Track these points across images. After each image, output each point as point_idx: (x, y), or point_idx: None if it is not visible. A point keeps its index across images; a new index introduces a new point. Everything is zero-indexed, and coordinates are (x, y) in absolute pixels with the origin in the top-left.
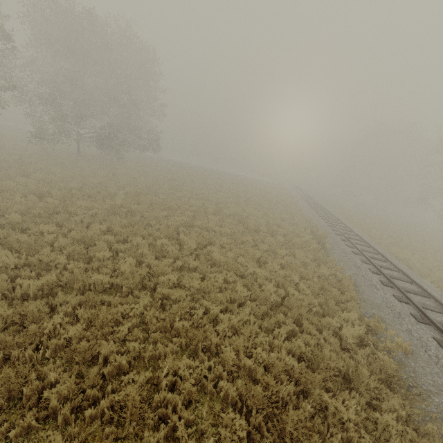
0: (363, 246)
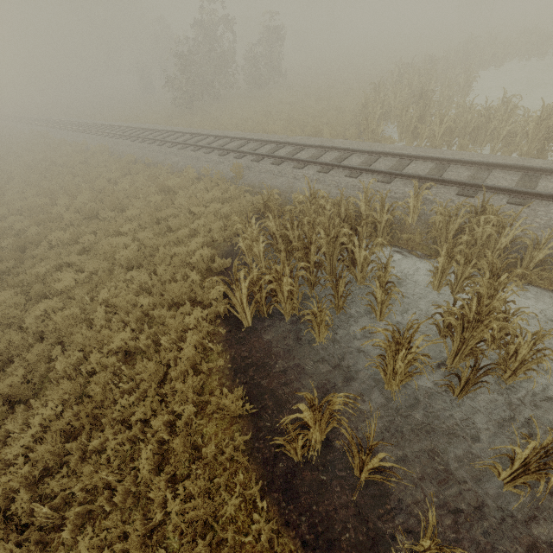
0: (75, 125)
